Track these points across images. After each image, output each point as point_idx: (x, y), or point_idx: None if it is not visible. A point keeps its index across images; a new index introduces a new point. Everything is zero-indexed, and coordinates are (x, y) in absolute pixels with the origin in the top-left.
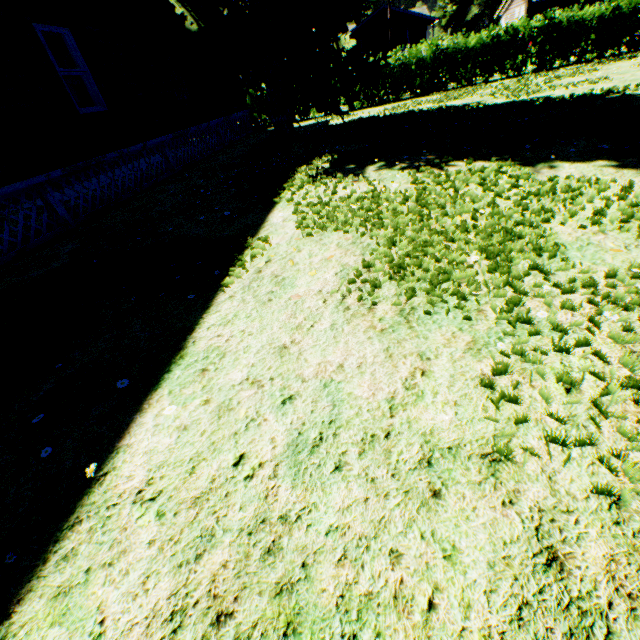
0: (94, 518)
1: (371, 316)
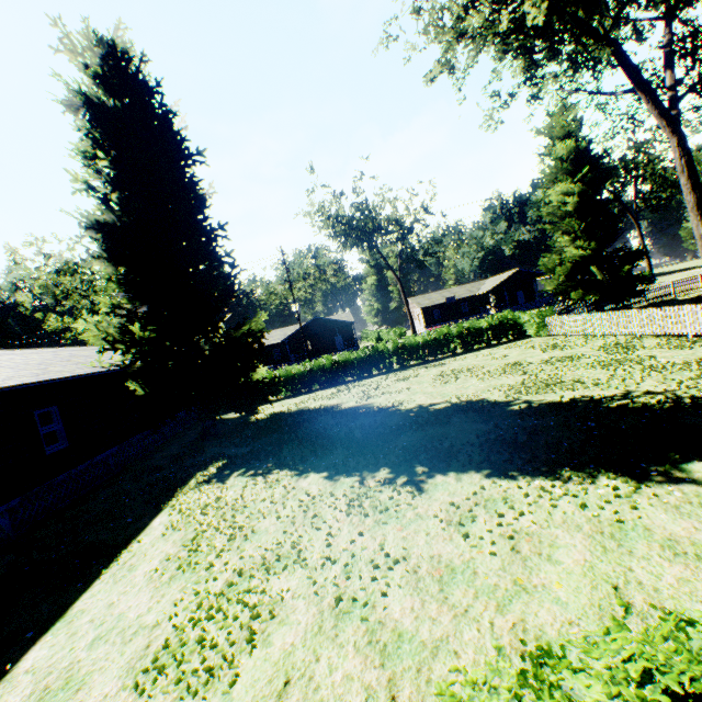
0: (7, 682)
1: (159, 580)
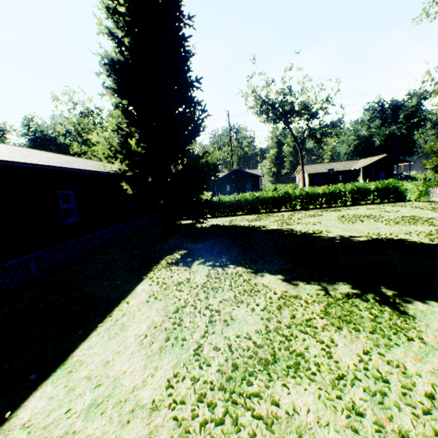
0: (2, 434)
1: (149, 348)
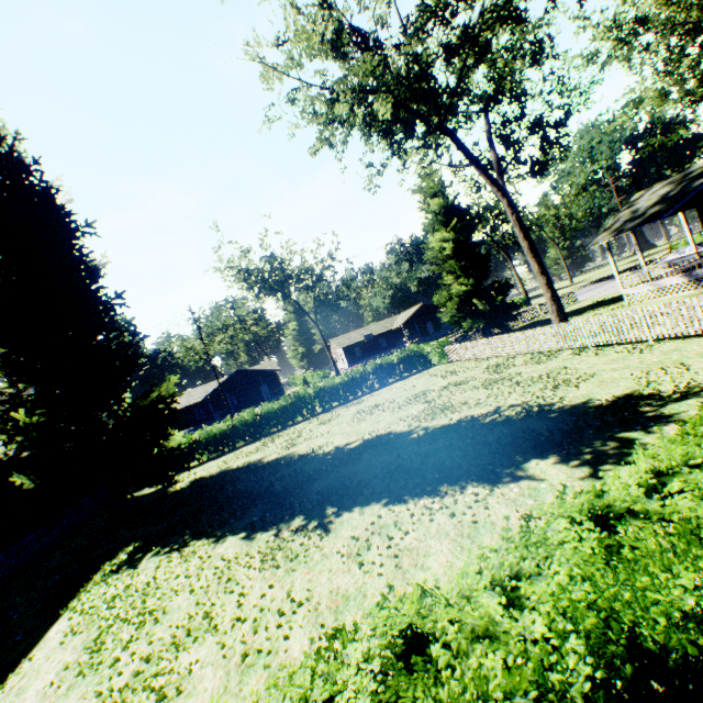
0: None
1: (55, 694)
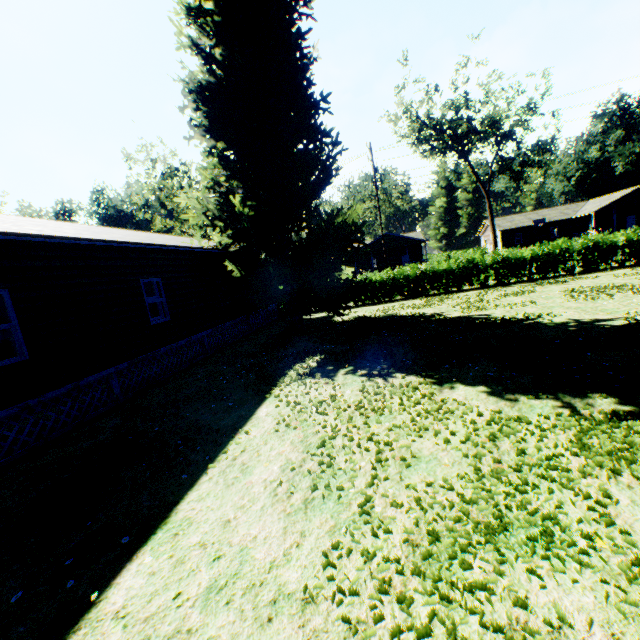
0: (89, 626)
1: (287, 501)
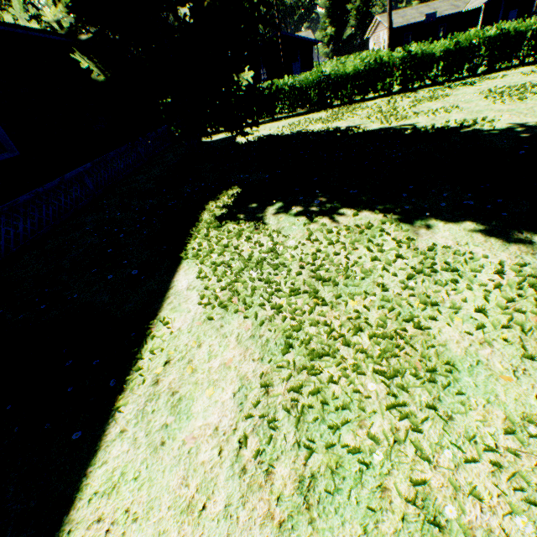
0: None
1: (269, 490)
